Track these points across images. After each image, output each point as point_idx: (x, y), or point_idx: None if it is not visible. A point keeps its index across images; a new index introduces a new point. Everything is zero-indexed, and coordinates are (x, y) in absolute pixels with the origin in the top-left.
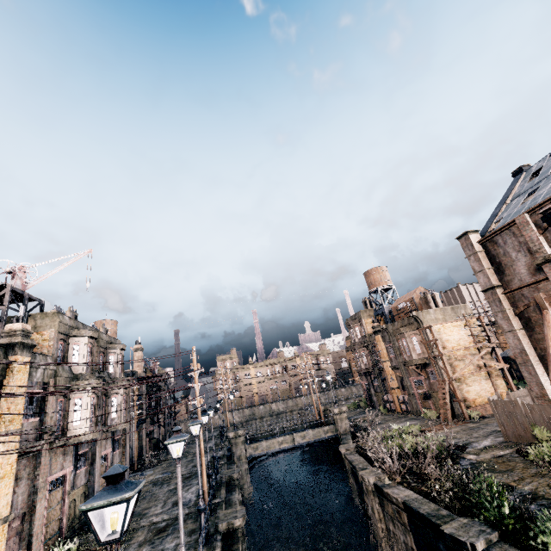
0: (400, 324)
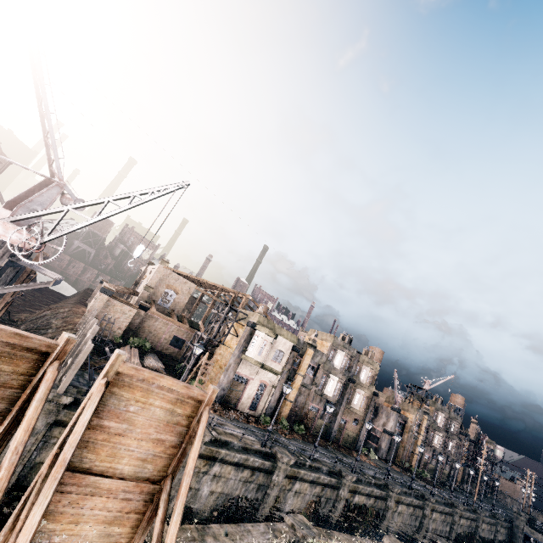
0: None
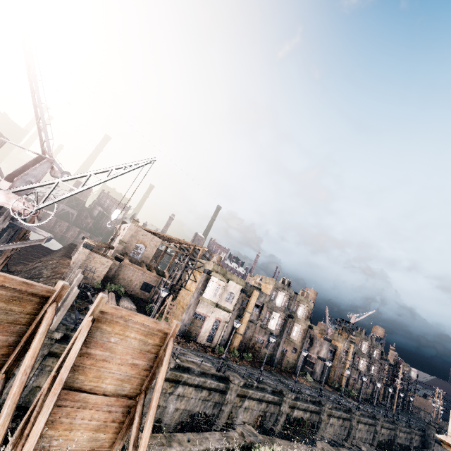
0: None
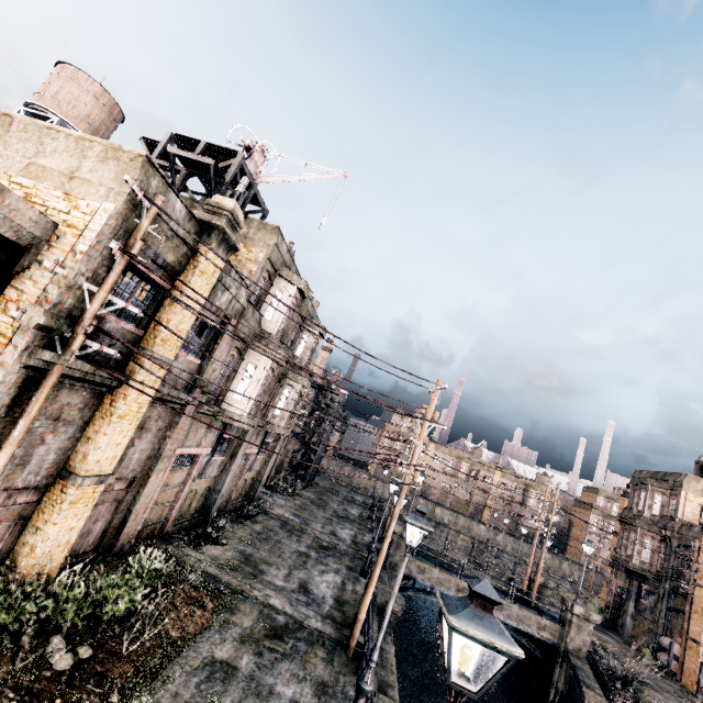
0: None
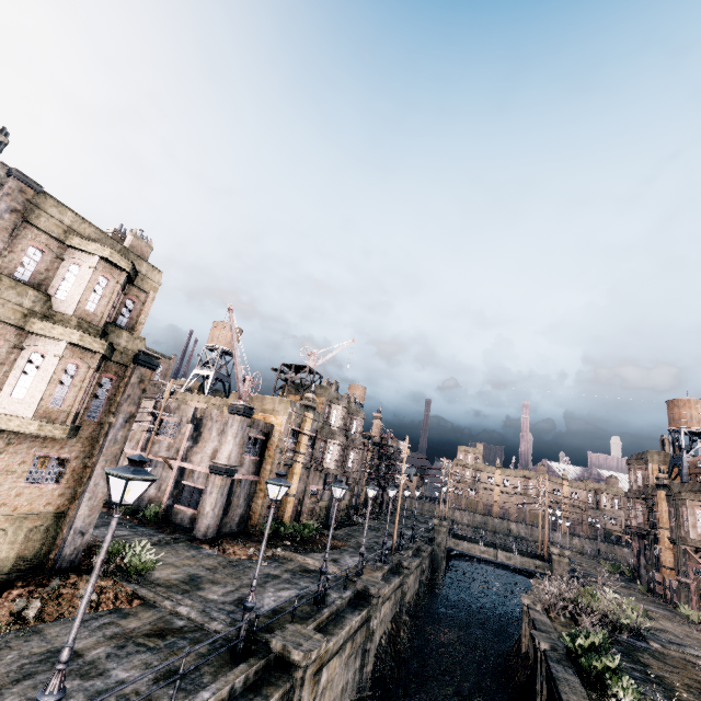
0: (690, 487)
